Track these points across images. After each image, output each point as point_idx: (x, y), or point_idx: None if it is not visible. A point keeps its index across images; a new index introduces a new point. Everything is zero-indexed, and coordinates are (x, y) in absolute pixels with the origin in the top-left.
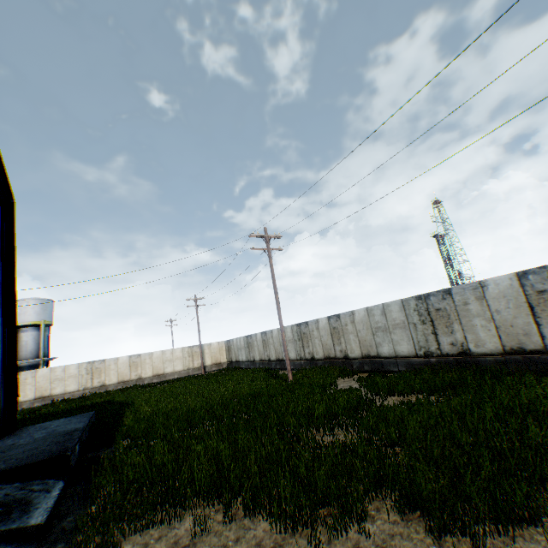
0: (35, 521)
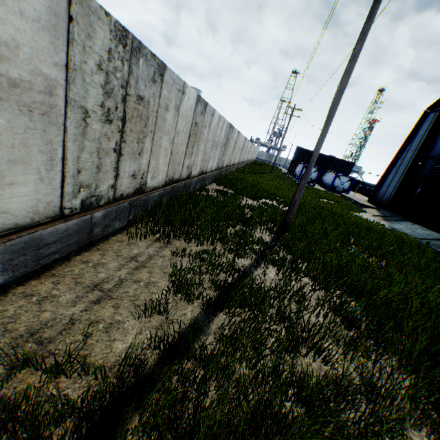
0: (431, 246)
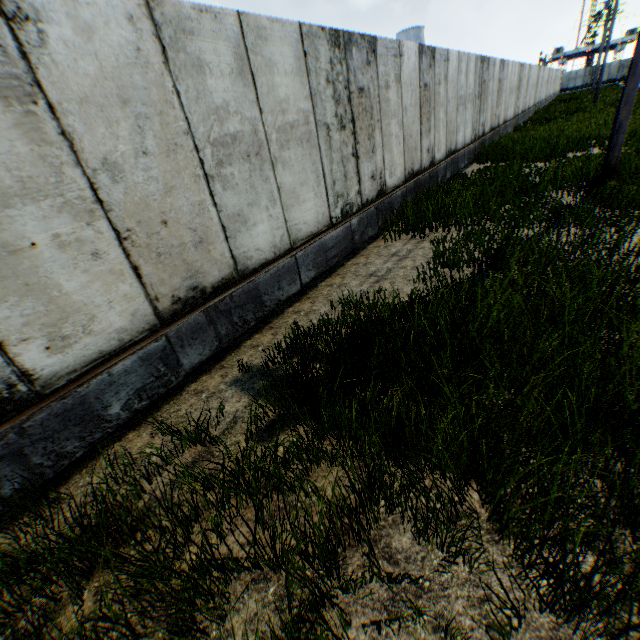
0: None
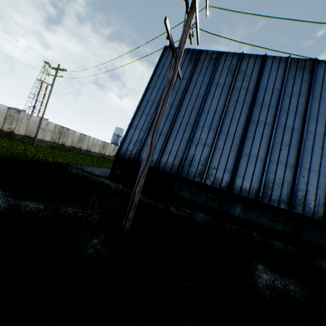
0: None
